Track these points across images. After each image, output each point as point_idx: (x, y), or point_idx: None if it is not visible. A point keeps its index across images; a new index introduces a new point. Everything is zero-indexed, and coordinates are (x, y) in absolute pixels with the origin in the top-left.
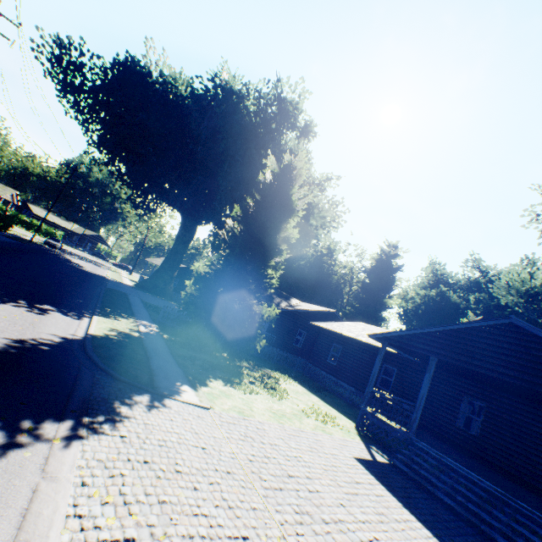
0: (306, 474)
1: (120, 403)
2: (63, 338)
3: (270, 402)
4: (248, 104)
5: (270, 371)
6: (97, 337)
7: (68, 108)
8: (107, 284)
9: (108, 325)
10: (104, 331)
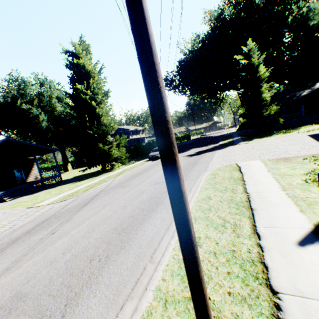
0: (271, 143)
1: (225, 148)
2: (214, 146)
3: (279, 136)
4: (226, 10)
5: (299, 127)
6: (220, 144)
7: (178, 94)
8: (223, 136)
9: (223, 142)
10: (222, 143)
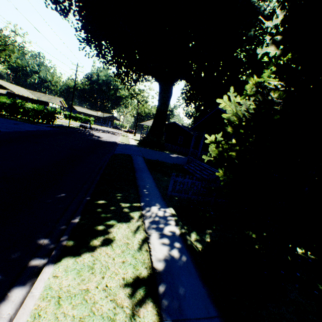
0: None
1: None
2: None
3: None
4: None
5: None
6: None
7: (46, 0)
8: (115, 149)
9: None
10: None
